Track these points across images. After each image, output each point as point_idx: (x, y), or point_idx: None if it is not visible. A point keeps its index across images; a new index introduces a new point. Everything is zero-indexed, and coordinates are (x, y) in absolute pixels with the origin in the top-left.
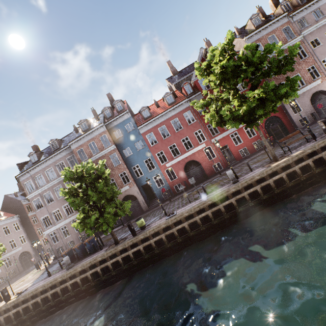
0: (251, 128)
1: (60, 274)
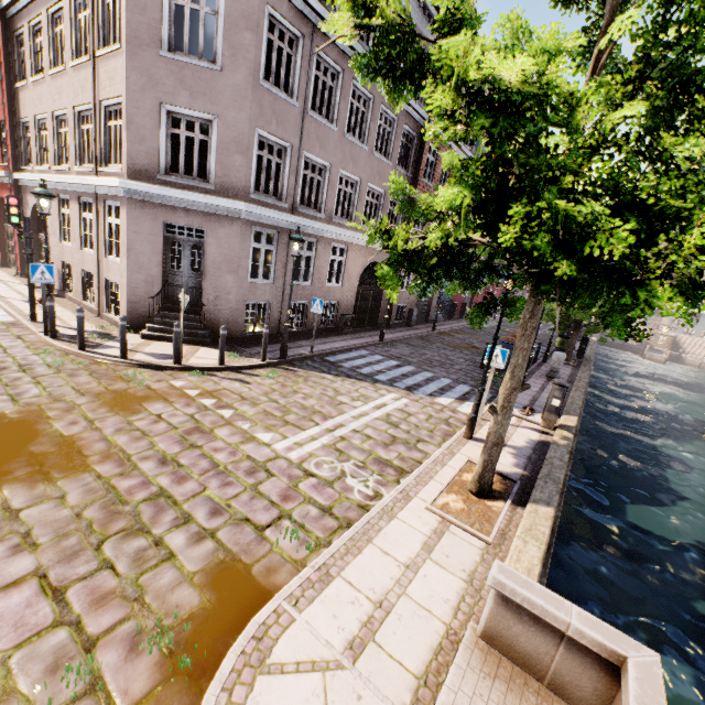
0: None
1: None
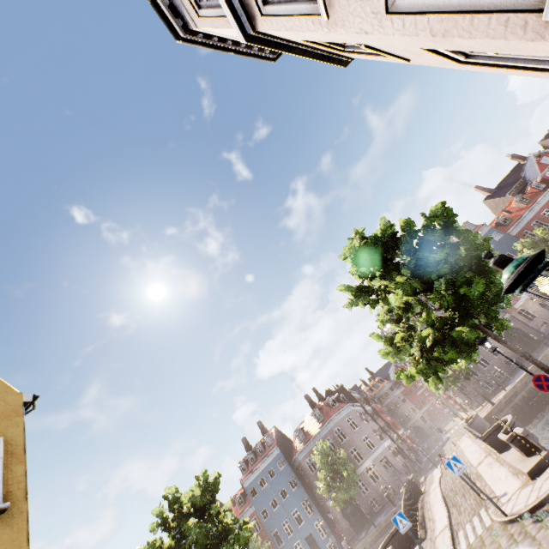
0: None
1: None
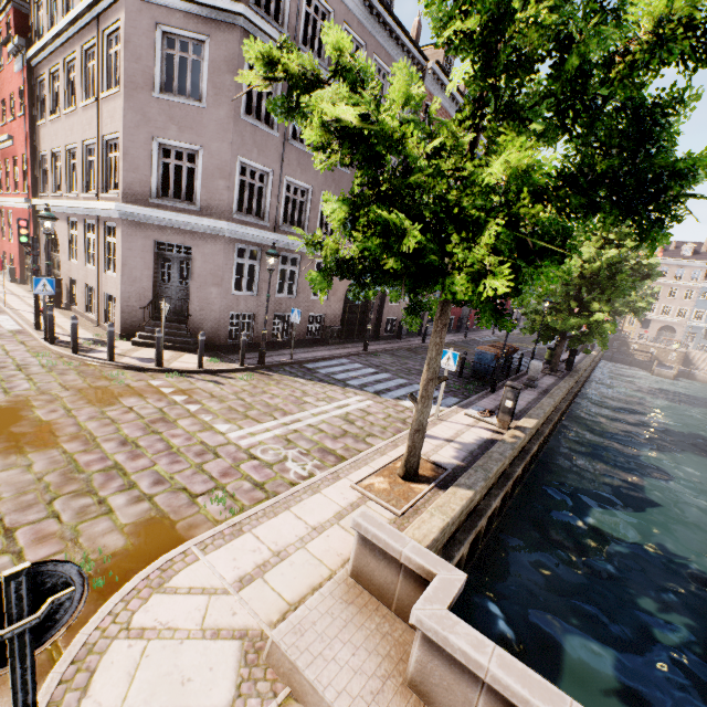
0: (613, 318)
1: (532, 391)
